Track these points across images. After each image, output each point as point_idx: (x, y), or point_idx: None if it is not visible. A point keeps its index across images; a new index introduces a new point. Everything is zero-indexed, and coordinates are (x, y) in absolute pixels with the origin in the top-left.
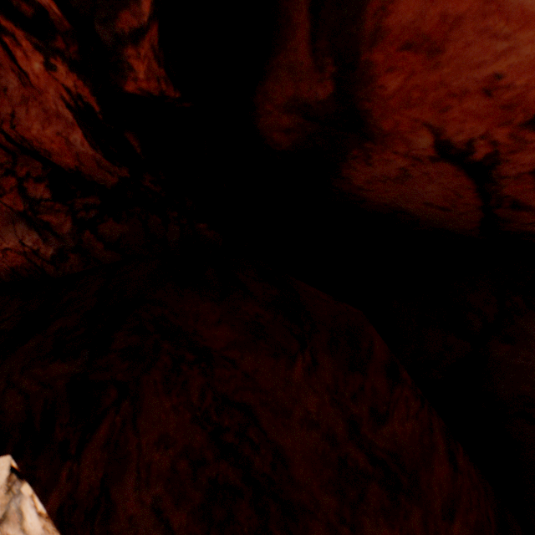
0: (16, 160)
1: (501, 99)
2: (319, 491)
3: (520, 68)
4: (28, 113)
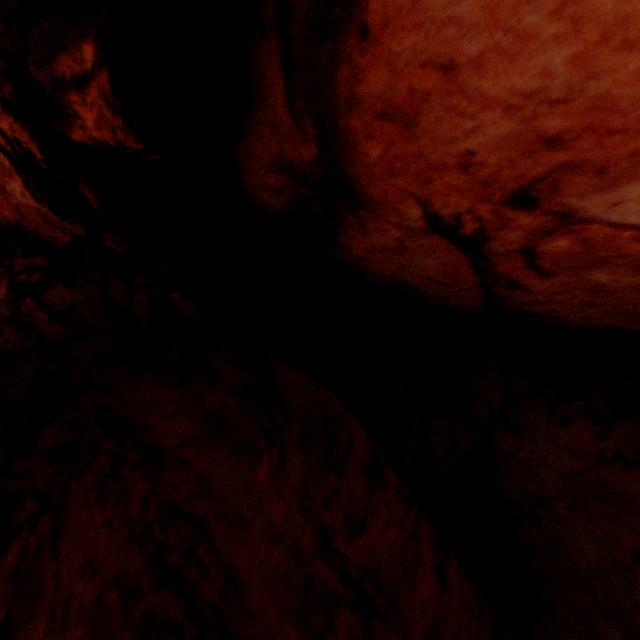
0: None
1: (478, 175)
2: (279, 621)
3: (489, 147)
4: None
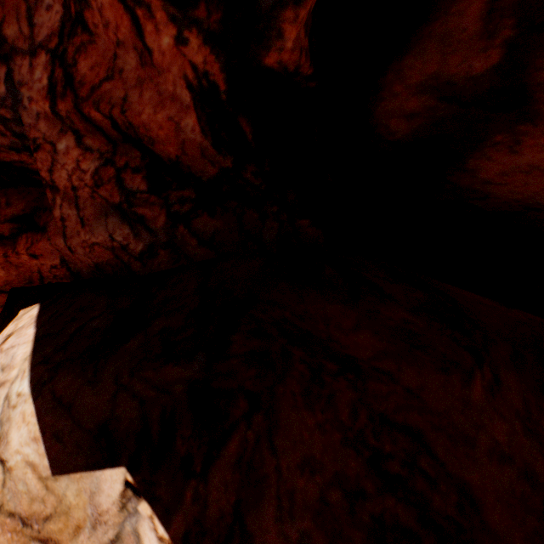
0: (115, 149)
1: None
2: None
3: None
4: (141, 96)
